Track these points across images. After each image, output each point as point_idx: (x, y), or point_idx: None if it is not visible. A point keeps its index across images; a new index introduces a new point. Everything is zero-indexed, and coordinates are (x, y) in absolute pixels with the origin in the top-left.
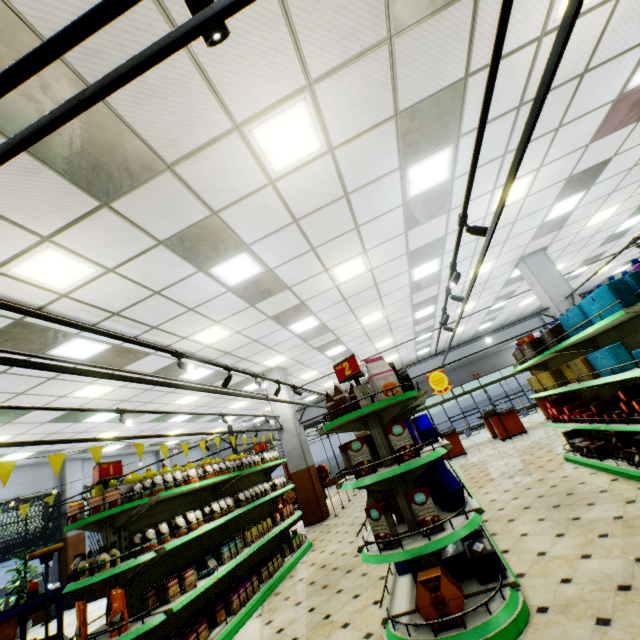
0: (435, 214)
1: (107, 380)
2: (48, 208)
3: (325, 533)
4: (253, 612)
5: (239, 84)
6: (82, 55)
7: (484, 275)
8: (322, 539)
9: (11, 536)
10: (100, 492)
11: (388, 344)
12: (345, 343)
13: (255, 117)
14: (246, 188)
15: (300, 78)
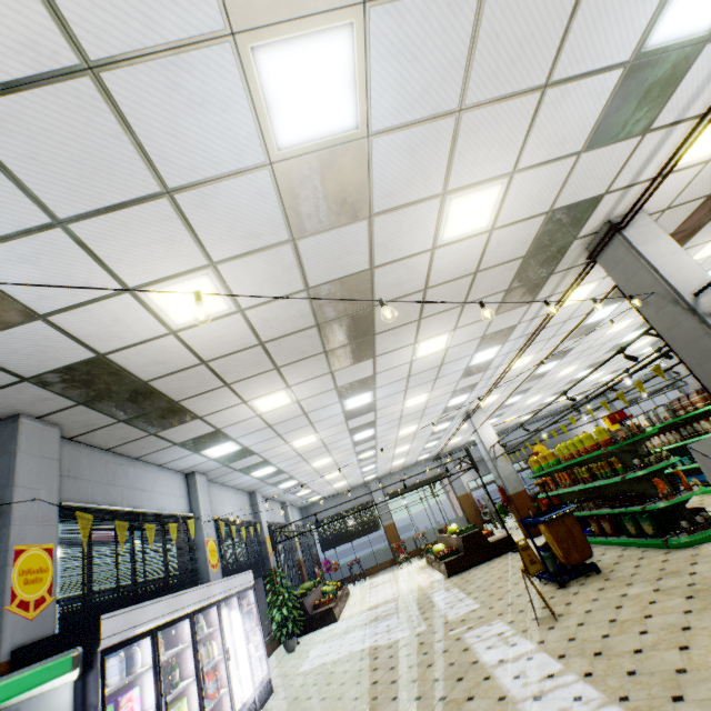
0: None
1: (437, 390)
2: None
3: None
4: None
5: None
6: None
7: (635, 348)
8: None
9: (249, 556)
10: (622, 427)
11: (531, 402)
12: (526, 393)
13: None
14: None
15: None
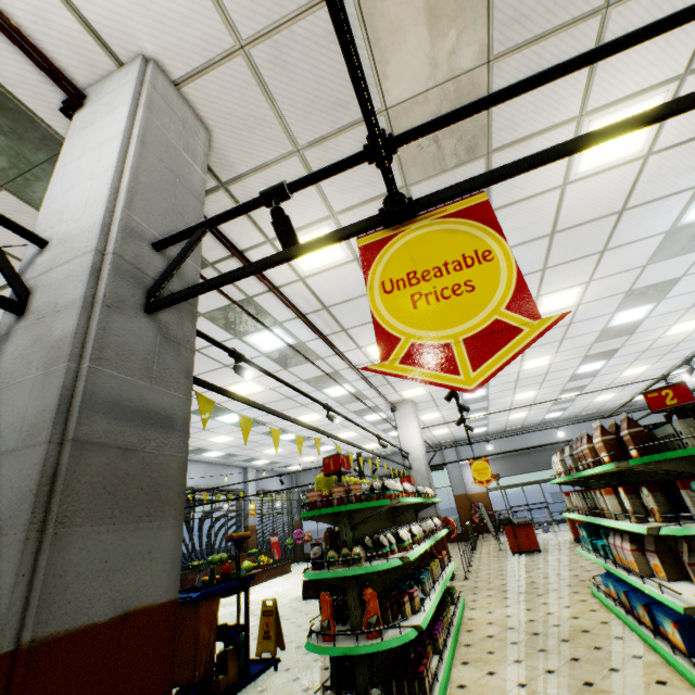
0: (690, 249)
1: (265, 379)
2: (359, 182)
3: (470, 593)
4: (452, 658)
5: (619, 66)
6: (509, 20)
7: (683, 334)
8: (473, 599)
9: None
10: (335, 484)
11: (527, 398)
12: (489, 387)
13: (606, 106)
14: (537, 187)
15: (681, 66)
